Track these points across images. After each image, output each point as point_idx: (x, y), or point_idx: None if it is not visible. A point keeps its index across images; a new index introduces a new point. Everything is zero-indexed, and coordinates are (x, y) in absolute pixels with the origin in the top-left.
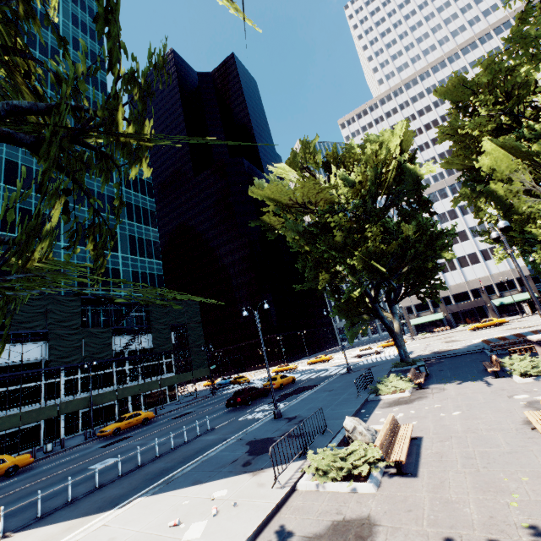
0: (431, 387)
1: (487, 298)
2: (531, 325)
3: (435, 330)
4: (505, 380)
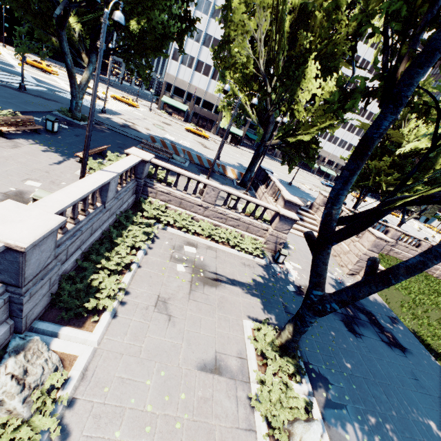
0: (15, 140)
1: (220, 118)
2: (211, 148)
3: (174, 115)
4: (76, 167)
